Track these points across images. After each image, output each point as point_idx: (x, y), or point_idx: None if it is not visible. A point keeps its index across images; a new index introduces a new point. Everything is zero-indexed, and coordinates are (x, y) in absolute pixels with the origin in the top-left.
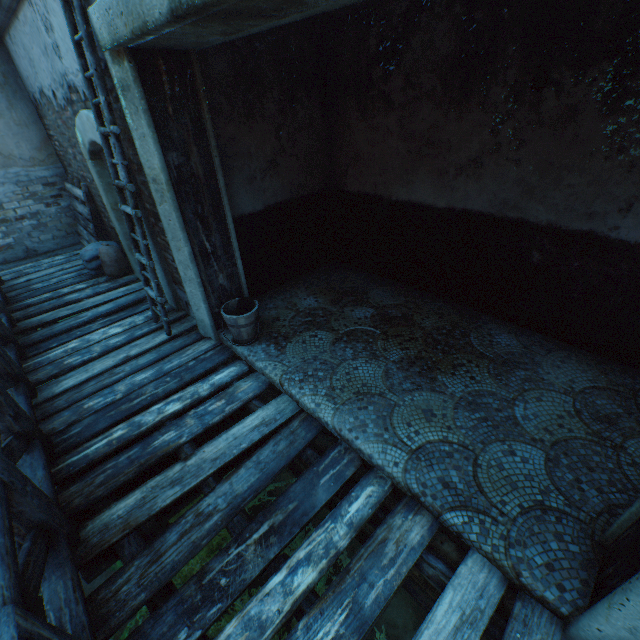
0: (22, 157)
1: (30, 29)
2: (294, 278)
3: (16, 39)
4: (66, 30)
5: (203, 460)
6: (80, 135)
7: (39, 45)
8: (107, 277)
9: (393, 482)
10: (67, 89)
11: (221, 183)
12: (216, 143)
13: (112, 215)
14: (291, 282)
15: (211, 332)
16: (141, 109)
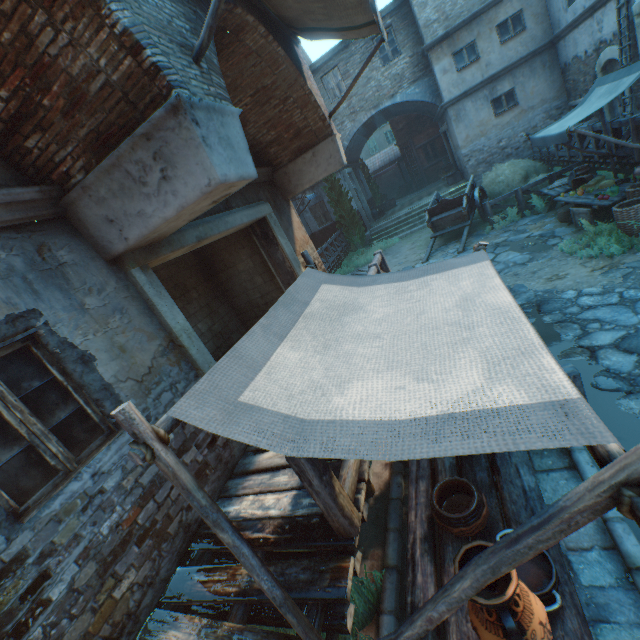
0: (549, 99)
1: (584, 30)
2: None
3: (568, 39)
4: (610, 20)
5: None
6: (598, 63)
7: (586, 34)
8: None
9: None
10: (597, 45)
11: None
12: None
13: None
14: None
15: None
16: None
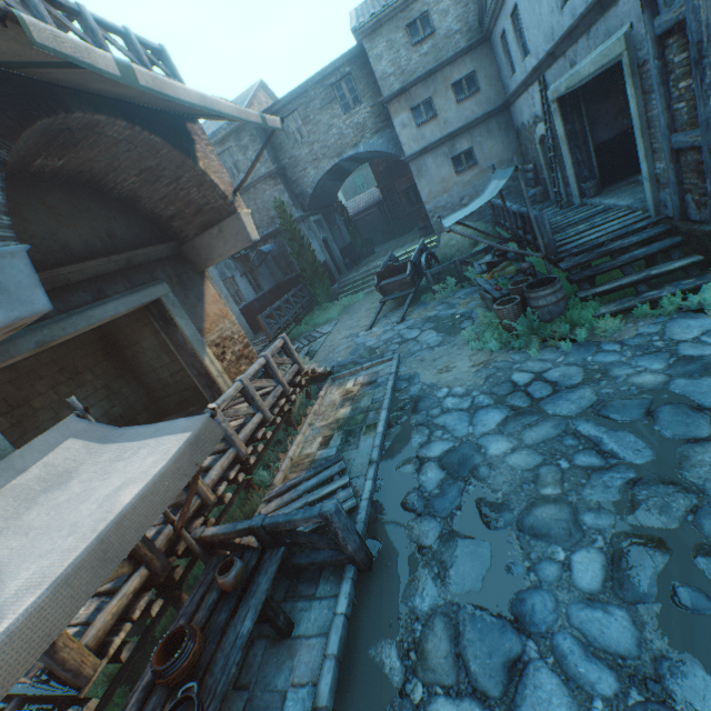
0: (507, 160)
1: (524, 101)
2: (636, 172)
3: (516, 106)
4: (538, 98)
5: (562, 223)
6: (536, 136)
7: (526, 106)
8: (537, 204)
9: (624, 209)
10: (534, 119)
11: (587, 130)
12: (588, 115)
13: (543, 169)
14: (633, 175)
15: (578, 200)
16: (558, 115)
